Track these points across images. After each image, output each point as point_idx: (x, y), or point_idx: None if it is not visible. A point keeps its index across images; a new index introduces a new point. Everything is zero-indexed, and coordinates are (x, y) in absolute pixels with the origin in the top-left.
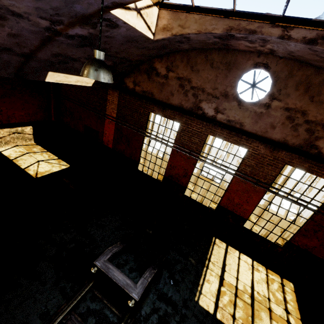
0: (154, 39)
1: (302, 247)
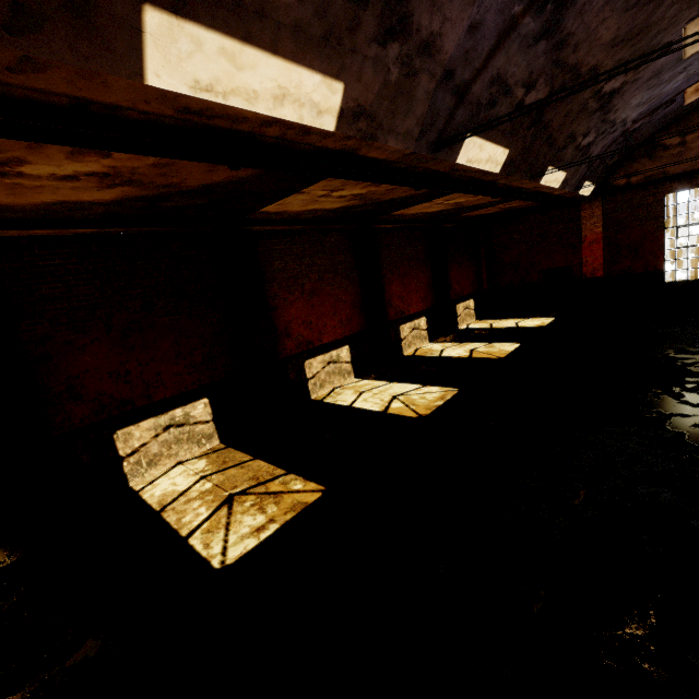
0: (684, 105)
1: None
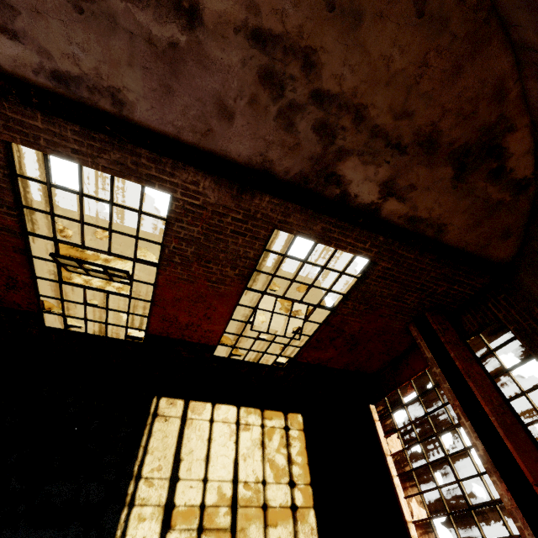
0: None
1: (314, 362)
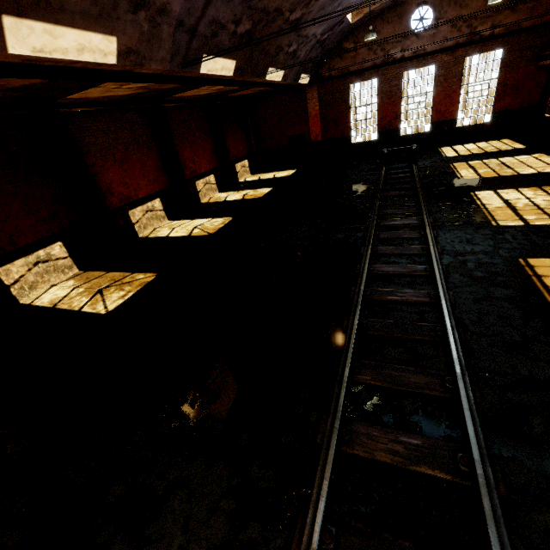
0: (352, 23)
1: (502, 110)
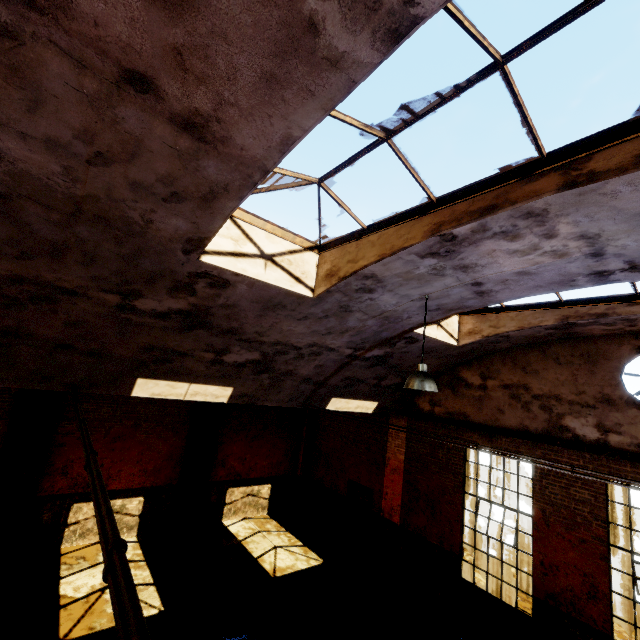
0: (458, 345)
1: None
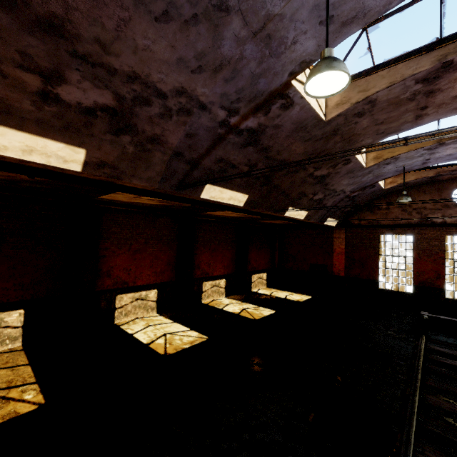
0: (384, 189)
1: None
